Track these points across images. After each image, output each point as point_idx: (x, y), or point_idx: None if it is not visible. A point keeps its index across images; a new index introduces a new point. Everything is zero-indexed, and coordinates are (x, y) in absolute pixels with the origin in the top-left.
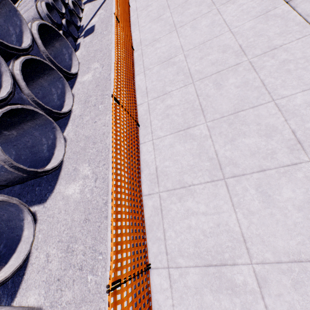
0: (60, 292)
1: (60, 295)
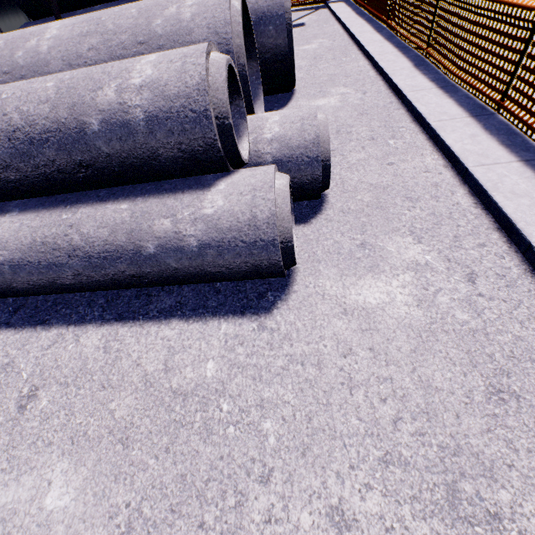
0: (341, 156)
1: (343, 158)
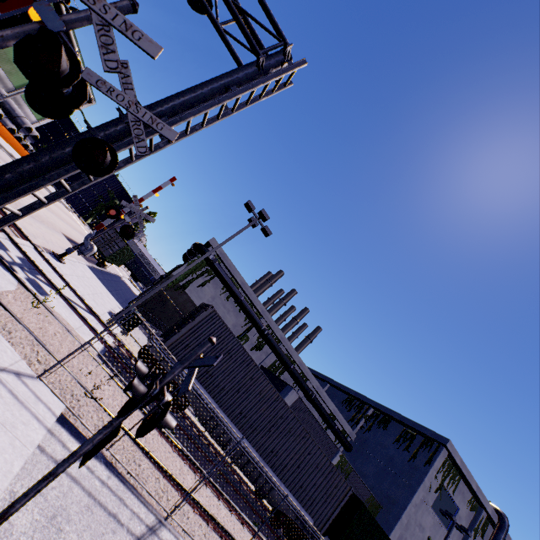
0: None
1: None
